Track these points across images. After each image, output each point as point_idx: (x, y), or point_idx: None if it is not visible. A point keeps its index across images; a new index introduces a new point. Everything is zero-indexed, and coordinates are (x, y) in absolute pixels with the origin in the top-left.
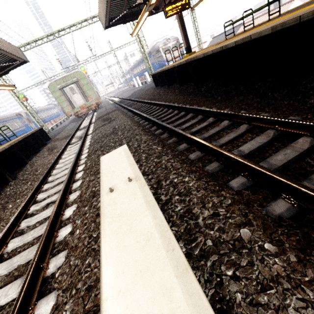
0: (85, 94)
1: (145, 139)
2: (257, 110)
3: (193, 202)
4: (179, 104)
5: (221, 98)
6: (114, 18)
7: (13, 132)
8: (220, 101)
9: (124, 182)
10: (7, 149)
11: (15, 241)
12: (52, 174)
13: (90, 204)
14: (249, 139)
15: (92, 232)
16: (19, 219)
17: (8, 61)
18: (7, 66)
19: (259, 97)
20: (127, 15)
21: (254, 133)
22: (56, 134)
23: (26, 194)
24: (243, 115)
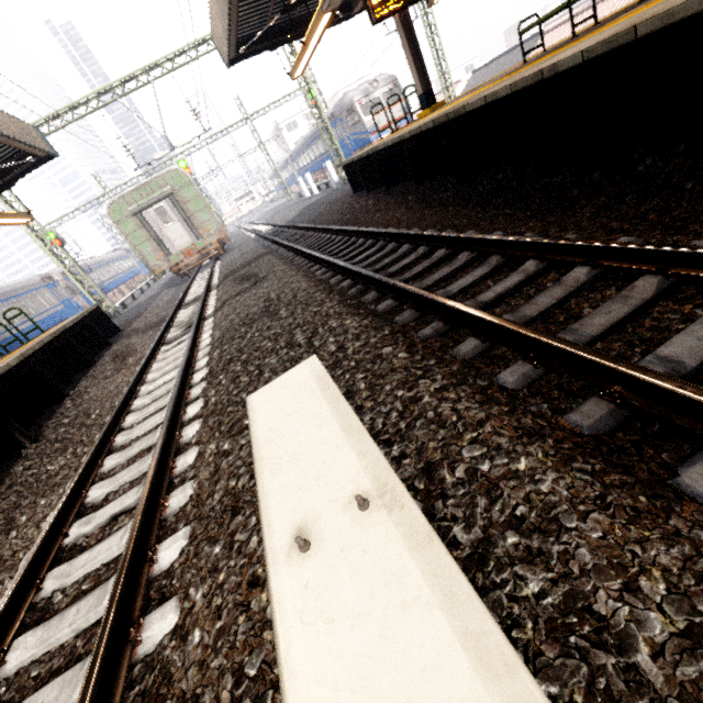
0: (193, 223)
1: (355, 328)
2: (664, 231)
3: (581, 563)
4: (423, 230)
5: (540, 208)
6: (248, 39)
7: (32, 322)
8: (539, 214)
9: (342, 508)
10: (16, 367)
11: (28, 642)
12: (125, 427)
13: (227, 536)
14: (675, 319)
15: (242, 655)
16: (40, 565)
17: (11, 158)
18: (8, 170)
19: (658, 196)
20: (279, 29)
21: (685, 299)
22: (133, 319)
23: (63, 483)
24: (641, 248)
